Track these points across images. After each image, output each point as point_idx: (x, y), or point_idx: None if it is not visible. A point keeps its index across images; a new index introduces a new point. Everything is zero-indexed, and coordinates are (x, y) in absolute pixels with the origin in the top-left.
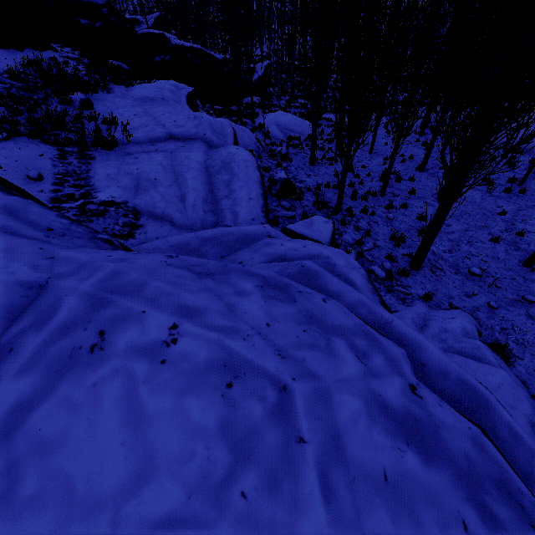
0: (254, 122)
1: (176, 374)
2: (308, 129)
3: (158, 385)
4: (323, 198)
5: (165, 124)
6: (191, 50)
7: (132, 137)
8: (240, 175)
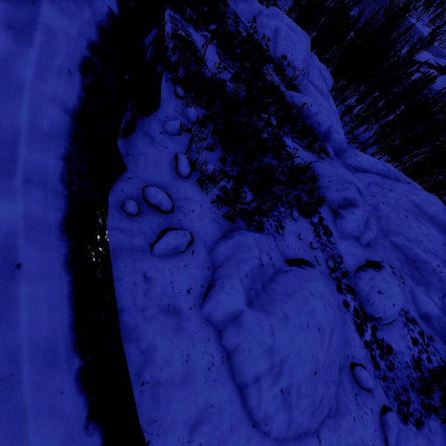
0: None
1: None
2: None
3: None
4: None
5: None
6: None
7: None
8: None
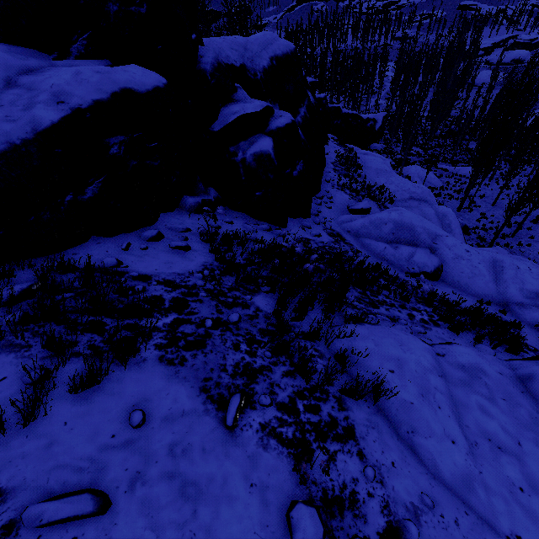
0: (402, 173)
1: (535, 274)
2: (438, 180)
3: (533, 275)
4: (484, 236)
5: (406, 191)
6: (352, 116)
7: (395, 197)
8: (453, 222)
